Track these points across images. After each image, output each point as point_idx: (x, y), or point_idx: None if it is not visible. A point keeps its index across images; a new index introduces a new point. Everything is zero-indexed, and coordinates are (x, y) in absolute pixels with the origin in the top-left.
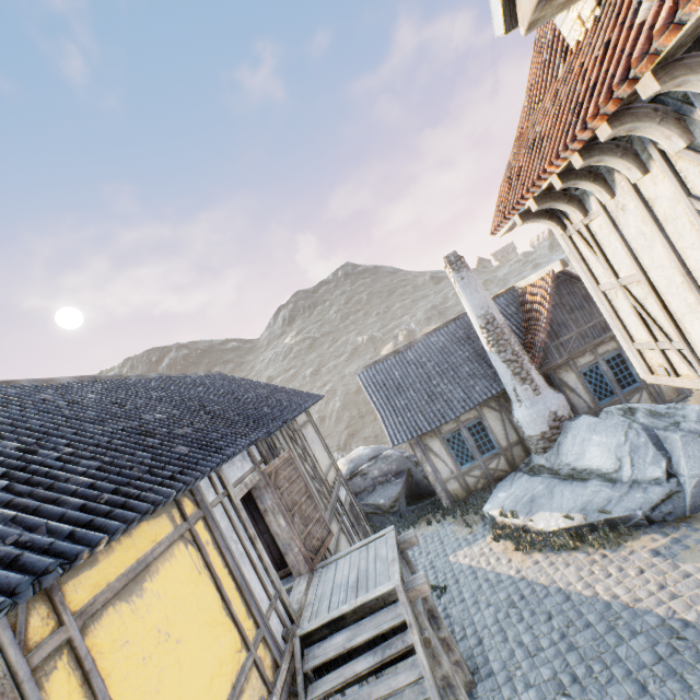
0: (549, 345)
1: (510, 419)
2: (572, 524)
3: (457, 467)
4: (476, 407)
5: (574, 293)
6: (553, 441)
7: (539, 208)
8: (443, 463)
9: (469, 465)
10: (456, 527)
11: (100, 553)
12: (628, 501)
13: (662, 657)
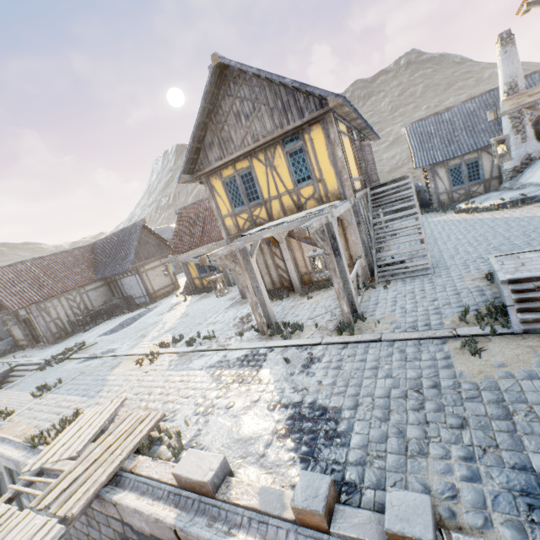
0: None
1: None
2: (502, 202)
3: (450, 187)
4: (478, 152)
5: None
6: (519, 172)
7: (533, 0)
8: (442, 183)
9: (458, 187)
10: (437, 214)
11: (339, 123)
12: (539, 191)
13: (506, 223)
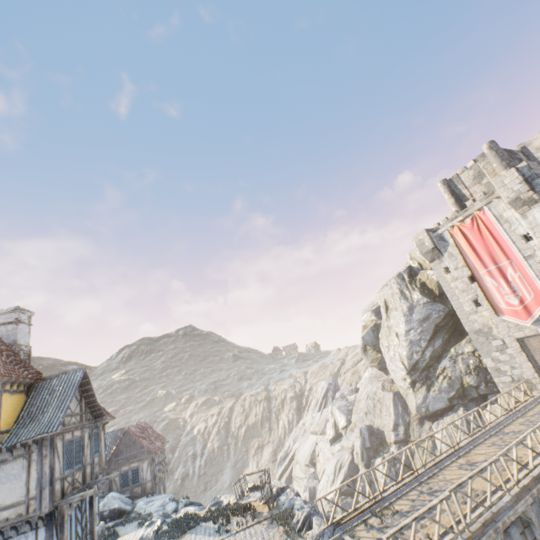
0: (113, 459)
1: None
2: None
3: None
4: None
5: (131, 439)
6: None
7: None
8: None
9: None
10: None
11: None
12: None
13: None
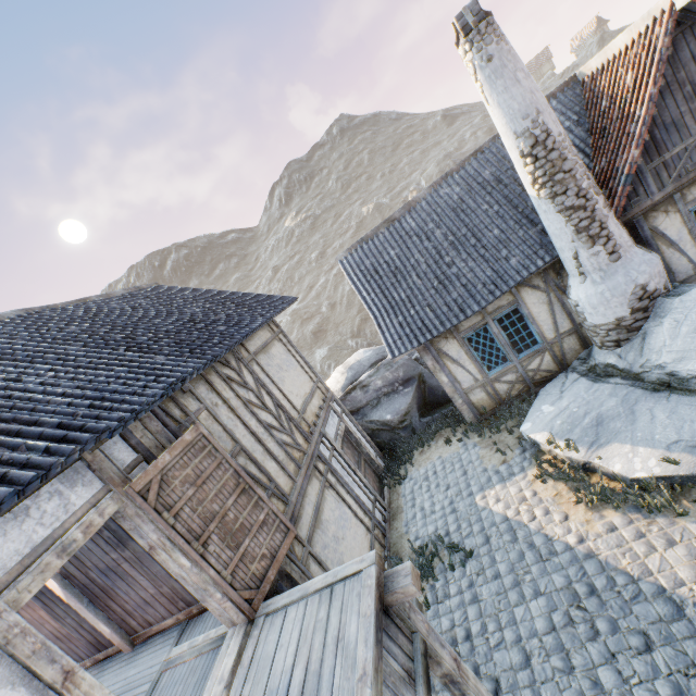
0: (643, 169)
1: (561, 300)
2: (676, 472)
3: (483, 373)
4: (510, 289)
5: None
6: (635, 330)
7: None
8: (464, 370)
9: (500, 369)
10: (483, 452)
11: None
12: None
13: None
